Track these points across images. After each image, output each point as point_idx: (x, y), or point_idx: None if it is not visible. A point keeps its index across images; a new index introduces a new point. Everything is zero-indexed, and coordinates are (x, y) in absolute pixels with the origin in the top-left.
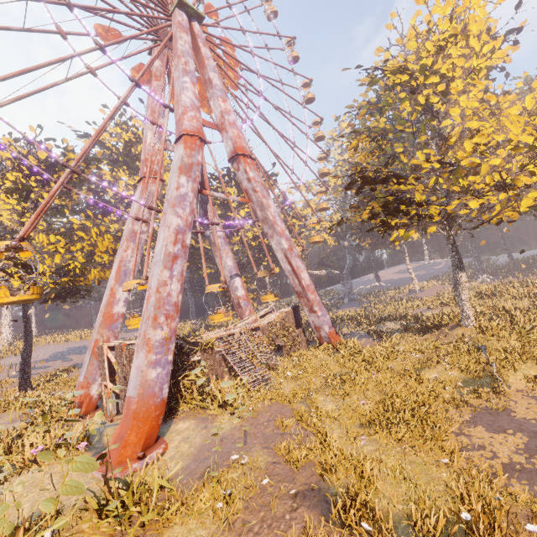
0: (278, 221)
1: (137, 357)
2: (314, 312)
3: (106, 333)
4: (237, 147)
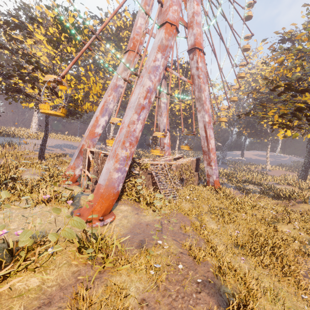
0: (207, 102)
1: (108, 163)
2: (210, 165)
3: (89, 142)
4: (197, 42)
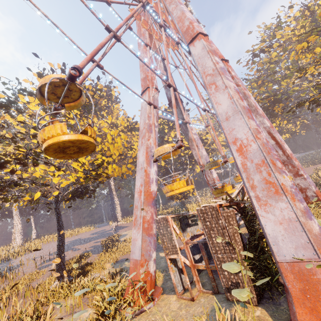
0: (258, 107)
1: (270, 211)
2: (299, 176)
3: (150, 209)
4: (219, 55)
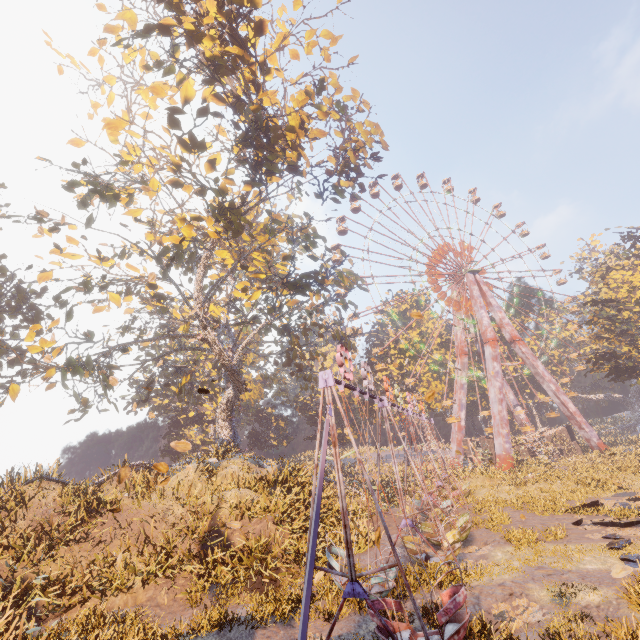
0: (545, 374)
1: (496, 440)
2: (582, 429)
3: (460, 435)
4: (513, 336)
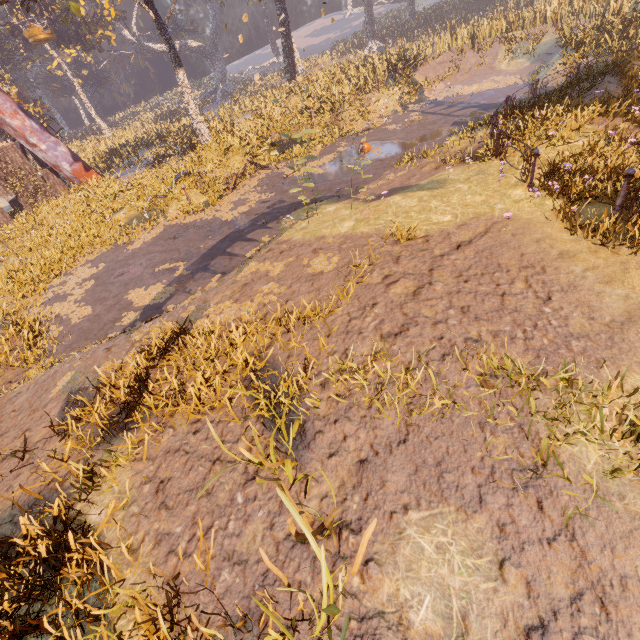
0: None
1: None
2: (34, 146)
3: None
4: None
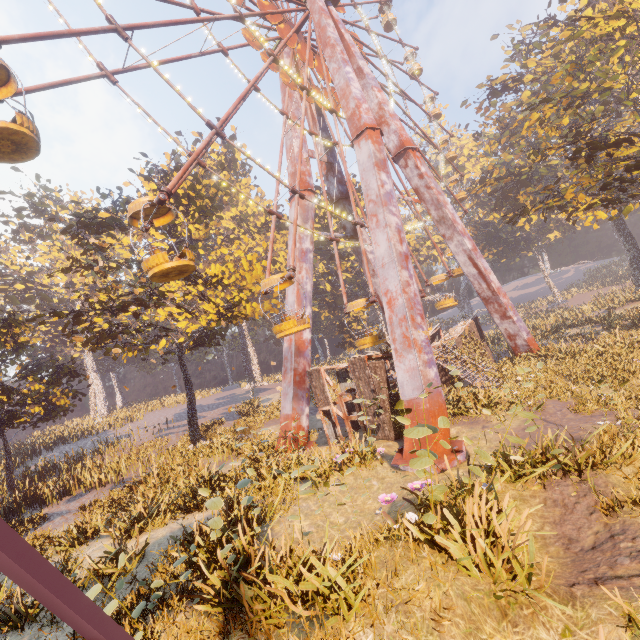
0: (457, 219)
1: (402, 361)
2: (507, 318)
3: (302, 361)
4: (404, 140)
